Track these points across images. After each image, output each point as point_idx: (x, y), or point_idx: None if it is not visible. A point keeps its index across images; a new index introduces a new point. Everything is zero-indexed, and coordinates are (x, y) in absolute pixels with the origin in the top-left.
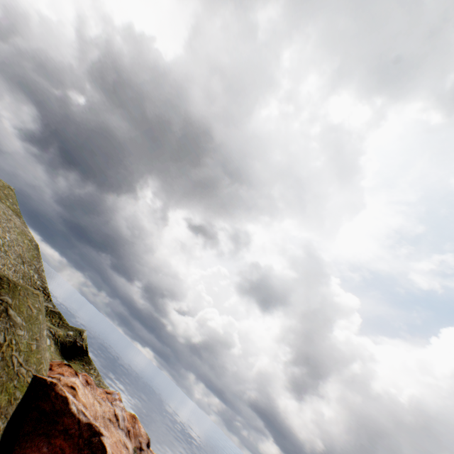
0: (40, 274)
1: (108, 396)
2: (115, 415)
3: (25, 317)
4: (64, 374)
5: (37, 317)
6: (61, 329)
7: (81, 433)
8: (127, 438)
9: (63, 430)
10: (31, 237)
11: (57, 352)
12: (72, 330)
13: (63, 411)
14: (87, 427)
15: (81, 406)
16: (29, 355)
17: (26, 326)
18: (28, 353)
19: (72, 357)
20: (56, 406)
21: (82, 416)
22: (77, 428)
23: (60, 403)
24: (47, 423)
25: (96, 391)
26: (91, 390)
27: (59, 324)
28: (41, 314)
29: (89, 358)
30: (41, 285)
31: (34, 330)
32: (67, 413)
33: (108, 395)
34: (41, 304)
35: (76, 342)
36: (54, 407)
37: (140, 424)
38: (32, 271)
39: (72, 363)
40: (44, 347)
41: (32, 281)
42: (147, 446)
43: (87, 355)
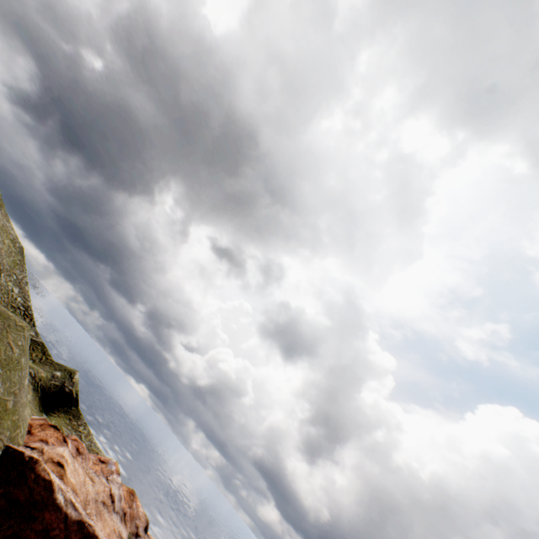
0: (22, 288)
1: (103, 469)
2: (111, 495)
3: (1, 361)
4: (48, 442)
5: (17, 361)
6: (45, 367)
7: (68, 536)
8: (122, 524)
9: (42, 531)
10: (14, 237)
11: (38, 399)
12: (60, 369)
13: (44, 503)
14: (77, 527)
15: (70, 494)
16: (1, 417)
17: (1, 375)
18: (0, 415)
19: (57, 406)
20: (35, 494)
21: (71, 509)
22: (63, 527)
23: (41, 490)
24: (20, 520)
25: (88, 462)
26: (82, 462)
27: (43, 359)
28: (24, 356)
29: (79, 409)
30: (22, 303)
31: (12, 379)
32: (49, 505)
33: (102, 466)
34: (25, 342)
35: (65, 386)
36: (31, 496)
37: (138, 502)
38: (13, 283)
39: (56, 415)
40: (23, 402)
41: (11, 297)
42: (145, 531)
43: (77, 404)
